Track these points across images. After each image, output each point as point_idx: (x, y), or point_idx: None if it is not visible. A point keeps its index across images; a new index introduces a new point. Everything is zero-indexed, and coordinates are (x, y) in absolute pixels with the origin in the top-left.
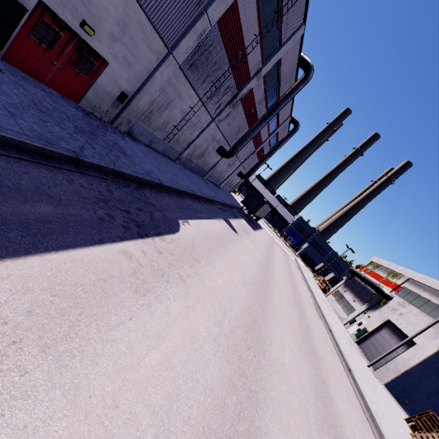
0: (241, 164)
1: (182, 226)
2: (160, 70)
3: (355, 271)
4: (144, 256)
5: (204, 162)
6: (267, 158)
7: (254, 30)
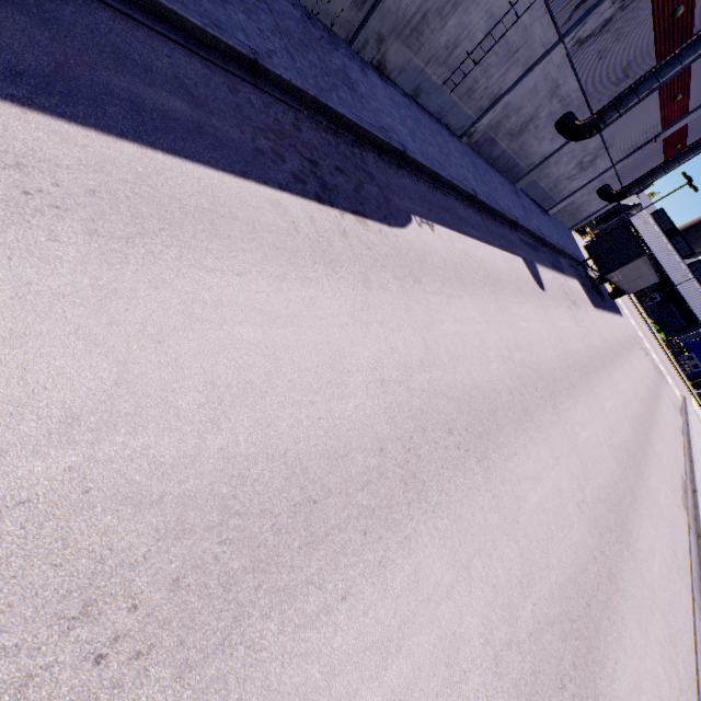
0: (613, 165)
1: (414, 225)
2: None
3: None
4: (309, 225)
5: (521, 150)
6: (690, 154)
7: None
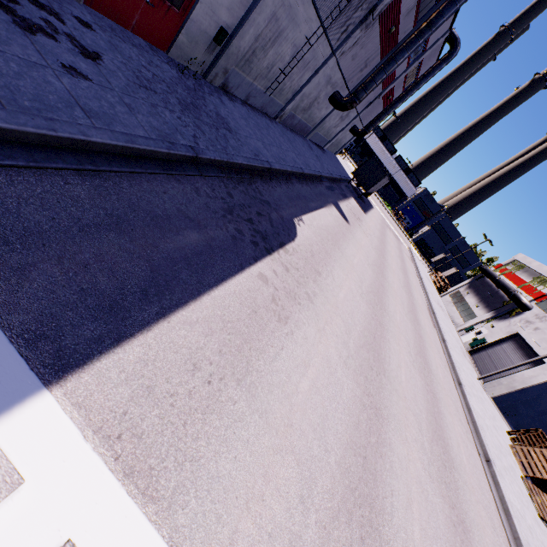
0: (358, 115)
1: (298, 227)
2: None
3: (488, 271)
4: (276, 278)
5: (309, 117)
6: (398, 104)
7: None
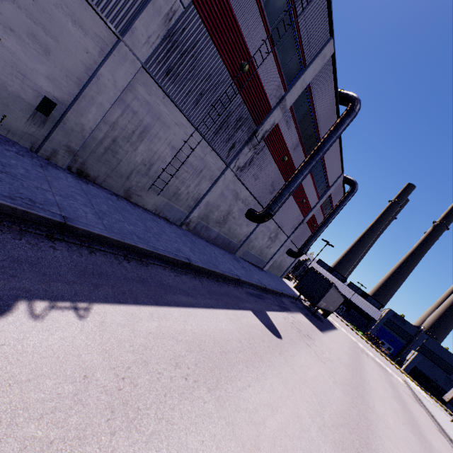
0: (288, 237)
1: (14, 318)
2: (108, 66)
3: None
4: None
5: (230, 232)
6: (323, 227)
7: (260, 34)
